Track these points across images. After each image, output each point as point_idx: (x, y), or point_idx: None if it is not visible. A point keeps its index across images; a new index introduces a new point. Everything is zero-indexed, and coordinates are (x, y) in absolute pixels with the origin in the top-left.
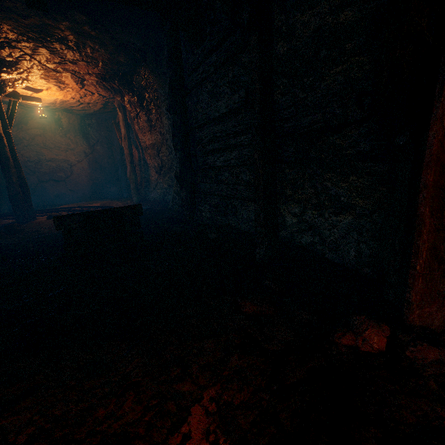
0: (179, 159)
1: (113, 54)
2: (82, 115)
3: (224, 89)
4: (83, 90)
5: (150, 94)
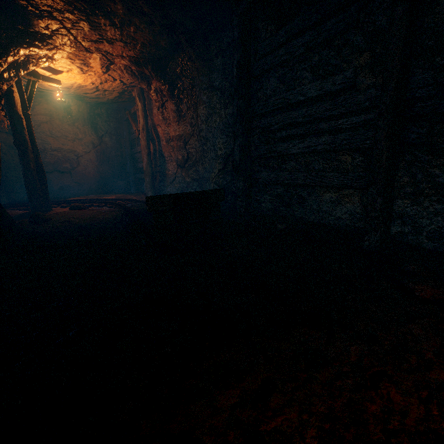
0: (239, 147)
1: (156, 36)
2: (92, 103)
3: (303, 74)
4: (106, 75)
5: (184, 82)
